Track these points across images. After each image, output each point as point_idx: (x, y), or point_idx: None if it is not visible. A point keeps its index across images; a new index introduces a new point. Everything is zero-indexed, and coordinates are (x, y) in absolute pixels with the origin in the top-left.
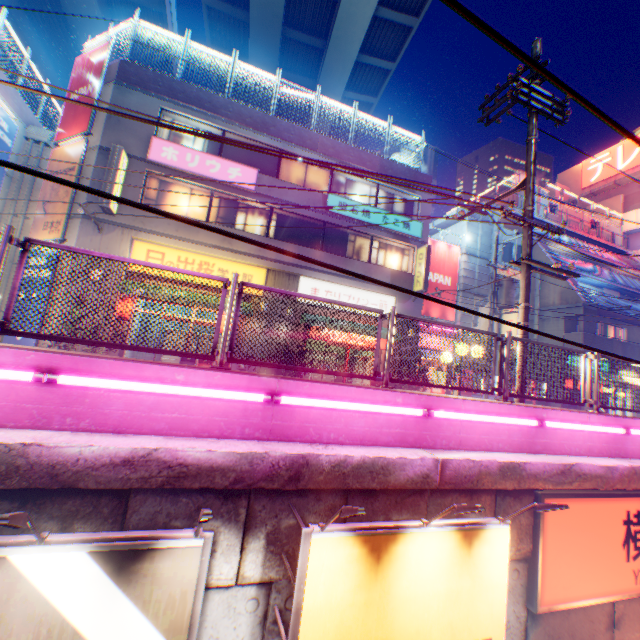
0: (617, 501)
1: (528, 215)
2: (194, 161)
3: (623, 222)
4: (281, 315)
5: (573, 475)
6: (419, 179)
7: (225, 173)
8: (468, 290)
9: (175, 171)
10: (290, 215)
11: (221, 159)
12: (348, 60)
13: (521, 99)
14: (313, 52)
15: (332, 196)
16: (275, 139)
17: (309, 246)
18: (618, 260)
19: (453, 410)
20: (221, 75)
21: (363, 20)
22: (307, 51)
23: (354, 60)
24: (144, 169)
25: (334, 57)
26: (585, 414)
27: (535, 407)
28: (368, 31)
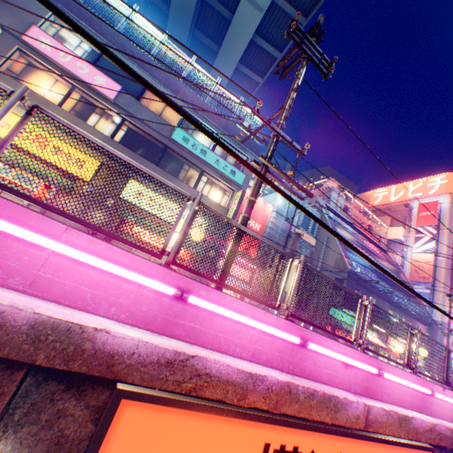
0: (257, 427)
1: (278, 127)
2: (66, 58)
3: (388, 232)
4: (102, 203)
5: (190, 373)
6: (252, 145)
7: (92, 77)
8: (271, 238)
9: (45, 58)
10: (141, 132)
11: (92, 66)
12: (232, 64)
13: (295, 38)
14: (211, 53)
15: (180, 130)
16: (146, 73)
17: (150, 160)
18: (380, 254)
19: (44, 235)
20: (118, 14)
21: (245, 39)
22: (207, 51)
23: (235, 65)
24: (15, 44)
25: (223, 59)
26: (262, 311)
27: (194, 279)
28: (249, 51)
